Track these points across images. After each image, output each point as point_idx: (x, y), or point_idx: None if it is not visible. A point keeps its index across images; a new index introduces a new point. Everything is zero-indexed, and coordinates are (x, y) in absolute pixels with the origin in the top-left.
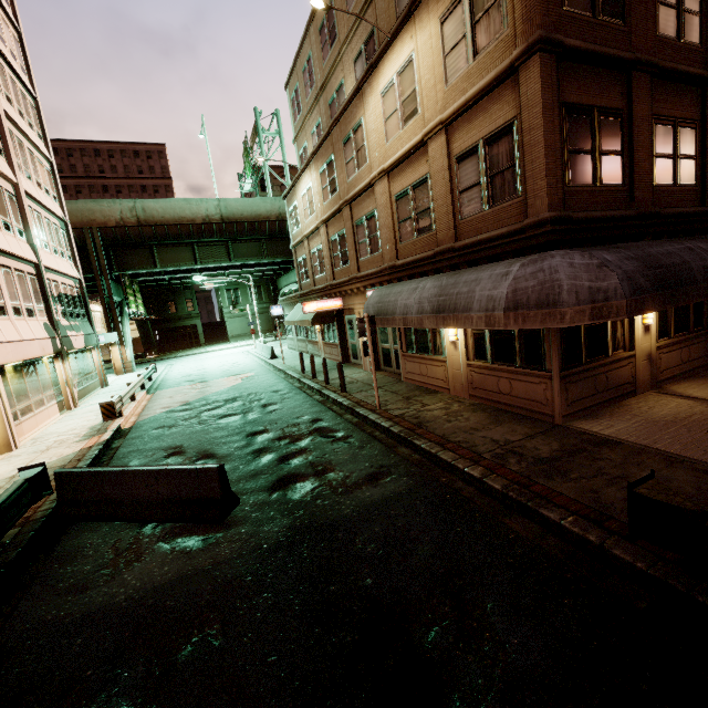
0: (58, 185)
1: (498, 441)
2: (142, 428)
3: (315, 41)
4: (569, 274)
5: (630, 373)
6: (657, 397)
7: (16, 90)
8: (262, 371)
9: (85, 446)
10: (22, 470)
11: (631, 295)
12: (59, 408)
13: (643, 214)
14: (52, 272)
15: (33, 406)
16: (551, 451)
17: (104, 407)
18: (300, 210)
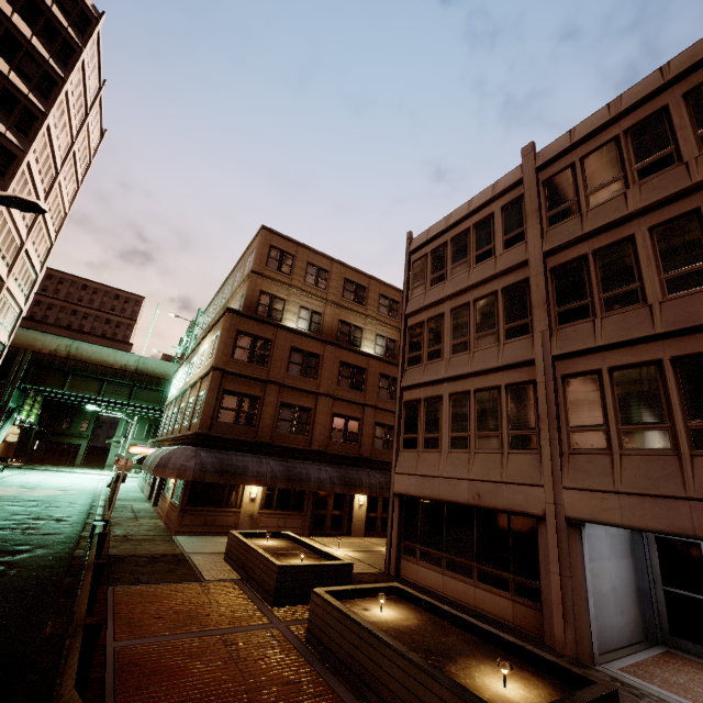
0: (17, 323)
1: (129, 534)
2: None
3: (215, 304)
4: (178, 456)
5: (234, 521)
6: None
7: (26, 273)
8: (88, 492)
9: None
10: None
11: (198, 471)
12: None
13: (260, 442)
14: None
15: None
16: (141, 538)
17: None
18: (175, 385)
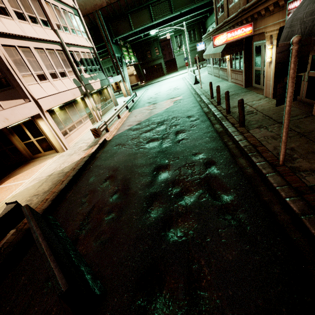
0: None
1: None
2: (111, 143)
3: None
4: None
5: None
6: None
7: None
8: (187, 95)
9: (83, 156)
10: (8, 204)
11: None
12: (91, 122)
13: None
14: (73, 46)
15: (76, 125)
16: None
17: (93, 131)
18: None
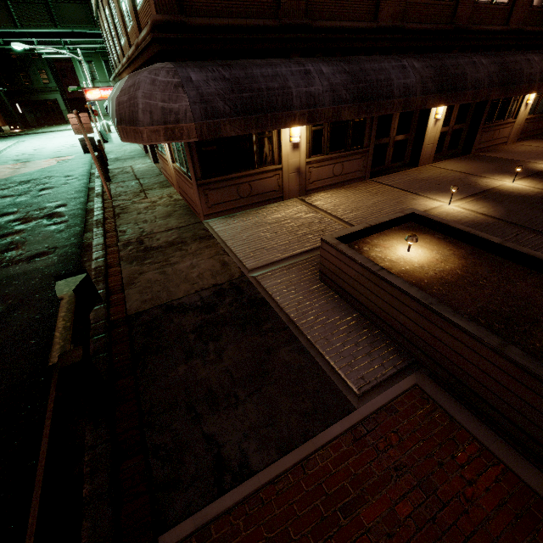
0: None
1: (144, 233)
2: None
3: None
4: (146, 93)
5: (276, 183)
6: (293, 203)
7: None
8: (83, 155)
9: None
10: None
11: (202, 119)
12: None
13: (288, 25)
14: None
15: None
16: (163, 243)
17: None
18: None
